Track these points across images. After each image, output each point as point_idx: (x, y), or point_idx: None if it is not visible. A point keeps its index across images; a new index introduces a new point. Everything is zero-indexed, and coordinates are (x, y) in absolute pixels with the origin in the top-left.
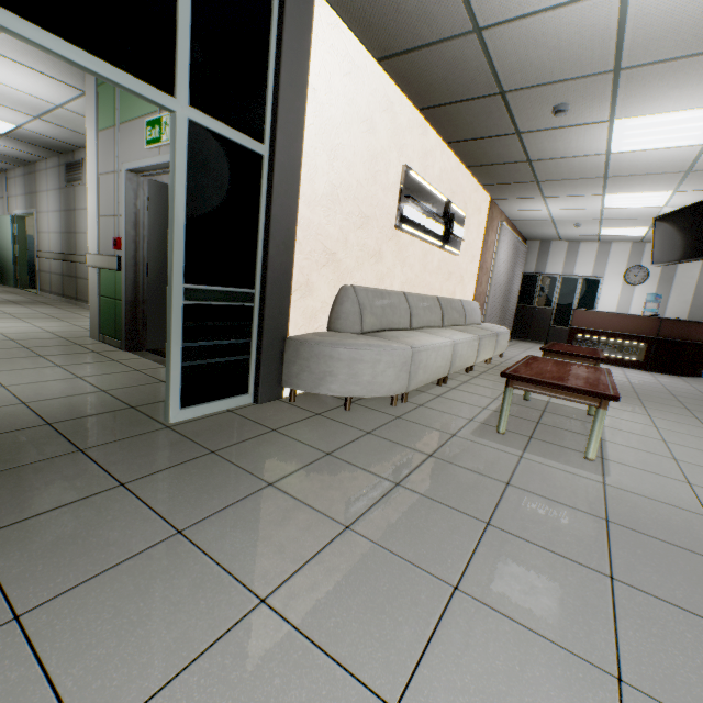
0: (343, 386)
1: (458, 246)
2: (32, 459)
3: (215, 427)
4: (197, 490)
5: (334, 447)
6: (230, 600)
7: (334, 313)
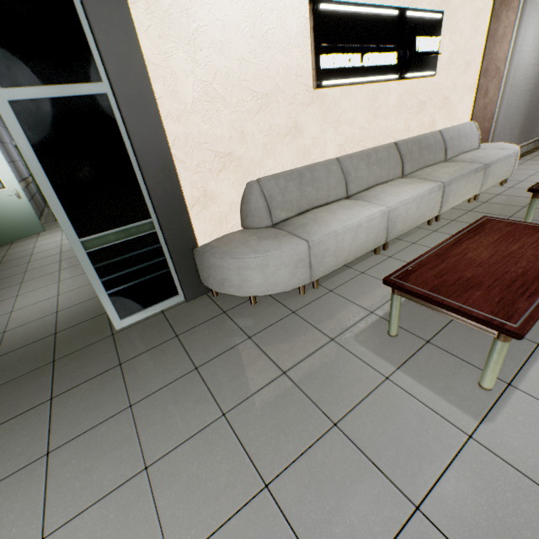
0: (239, 289)
1: (432, 64)
2: (28, 370)
3: (140, 334)
4: (84, 408)
5: (206, 359)
6: (27, 532)
7: (242, 212)
